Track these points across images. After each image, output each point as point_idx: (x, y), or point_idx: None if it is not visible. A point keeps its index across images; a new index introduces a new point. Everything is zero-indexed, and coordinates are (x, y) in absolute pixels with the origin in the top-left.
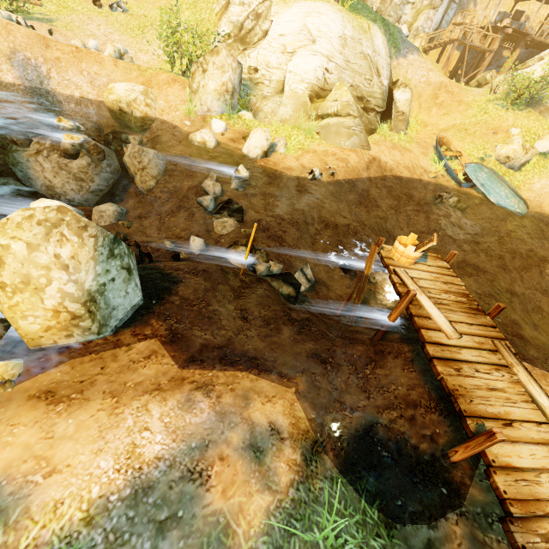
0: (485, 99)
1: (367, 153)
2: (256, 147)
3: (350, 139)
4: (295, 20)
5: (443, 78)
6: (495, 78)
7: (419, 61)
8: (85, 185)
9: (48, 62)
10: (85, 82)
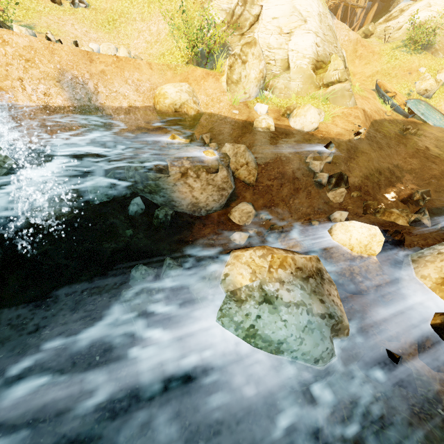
0: (389, 48)
1: (359, 108)
2: (313, 122)
3: (351, 99)
4: (283, 3)
5: (357, 35)
6: (375, 29)
7: (339, 24)
8: (224, 193)
9: (93, 77)
10: (131, 91)
